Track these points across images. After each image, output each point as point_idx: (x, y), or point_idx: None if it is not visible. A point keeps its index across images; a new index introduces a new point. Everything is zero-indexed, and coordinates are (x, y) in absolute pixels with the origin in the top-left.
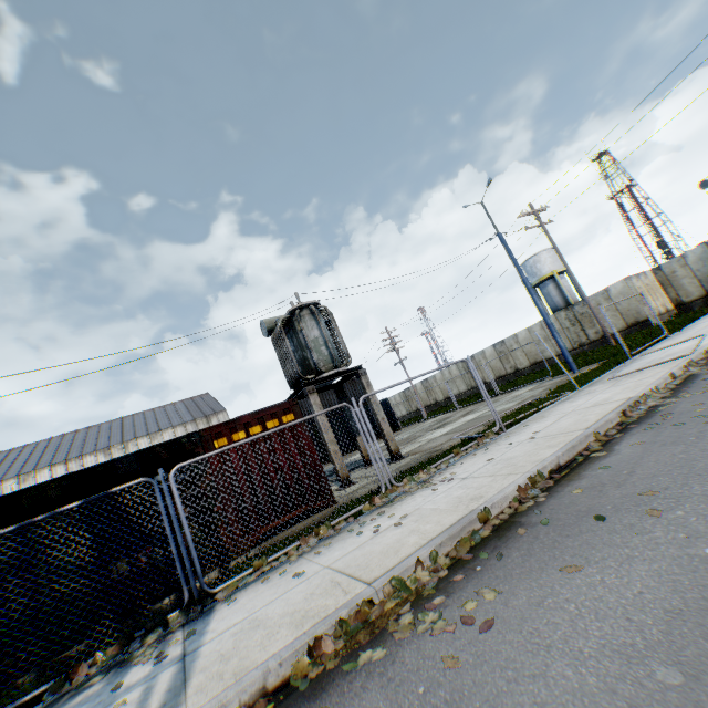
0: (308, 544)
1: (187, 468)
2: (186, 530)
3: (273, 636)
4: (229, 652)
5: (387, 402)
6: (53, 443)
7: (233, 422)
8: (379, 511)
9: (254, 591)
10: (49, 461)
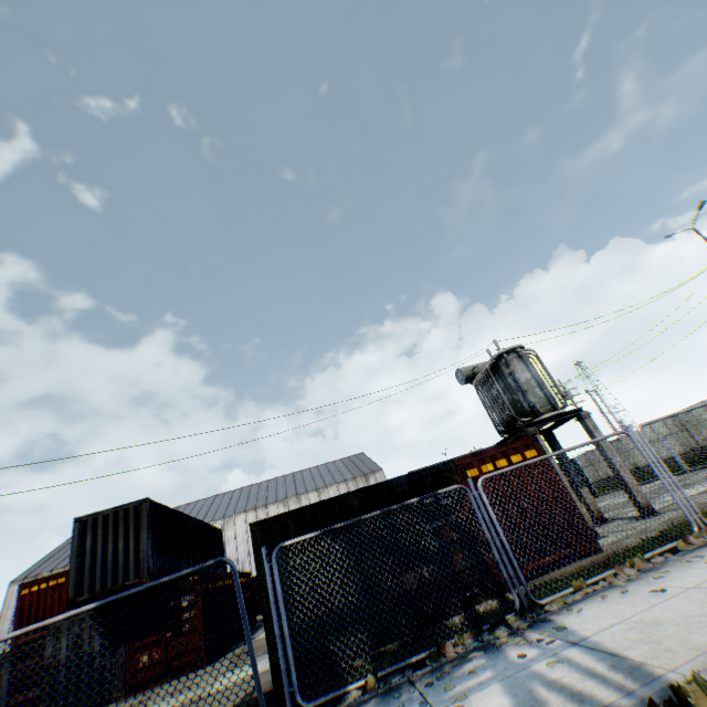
0: (625, 573)
1: (448, 493)
2: (502, 537)
3: (703, 627)
4: (646, 637)
5: (574, 462)
6: (244, 492)
7: (480, 454)
8: (704, 549)
9: (595, 606)
10: (243, 507)
